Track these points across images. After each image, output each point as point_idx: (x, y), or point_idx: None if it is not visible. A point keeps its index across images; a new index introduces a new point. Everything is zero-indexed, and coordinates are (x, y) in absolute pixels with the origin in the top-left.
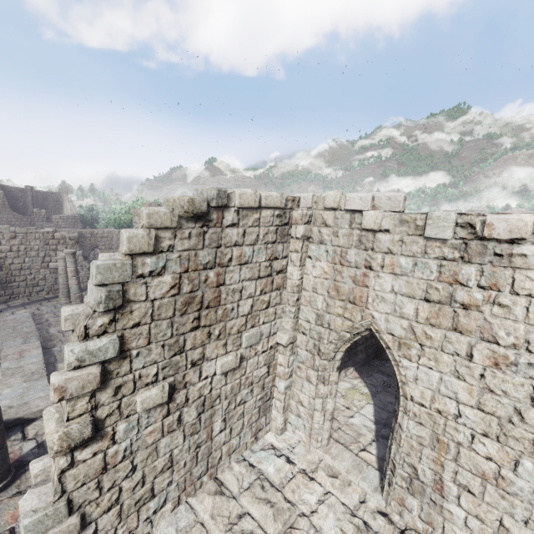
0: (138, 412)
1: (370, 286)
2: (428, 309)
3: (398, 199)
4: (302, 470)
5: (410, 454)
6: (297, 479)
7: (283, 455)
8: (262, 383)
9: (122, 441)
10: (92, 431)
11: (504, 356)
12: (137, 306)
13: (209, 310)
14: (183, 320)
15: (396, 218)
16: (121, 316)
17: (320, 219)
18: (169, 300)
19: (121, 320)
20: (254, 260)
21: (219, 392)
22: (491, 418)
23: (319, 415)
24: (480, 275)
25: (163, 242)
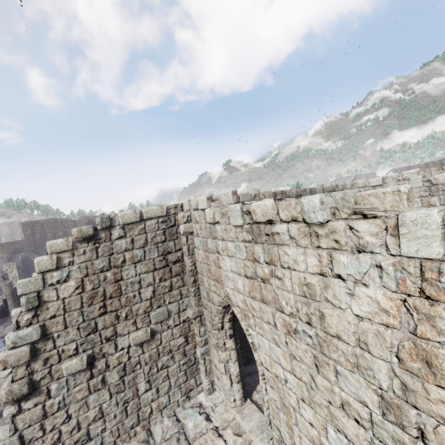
0: (65, 376)
1: (222, 267)
2: (248, 284)
3: (228, 195)
4: (214, 427)
5: (274, 416)
6: (207, 435)
7: (204, 412)
8: (182, 350)
9: (56, 397)
10: (28, 389)
11: (290, 324)
12: (51, 304)
13: (112, 300)
14: (91, 309)
15: (219, 212)
16: (40, 312)
17: (194, 218)
18: (76, 297)
19: (41, 315)
20: (147, 258)
21: (137, 359)
22: (301, 383)
23: (225, 378)
24: (263, 253)
25: (65, 260)
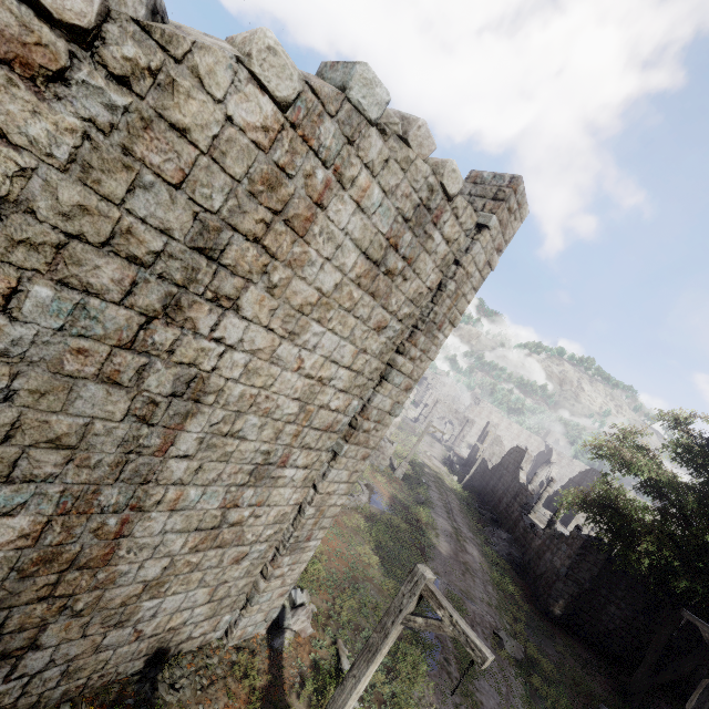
0: None
1: None
2: None
3: None
4: None
5: None
6: None
7: None
8: None
9: None
10: None
11: None
12: None
13: None
14: None
15: None
16: None
17: None
18: None
19: None
20: None
21: None
22: None
23: None
24: None
25: None
